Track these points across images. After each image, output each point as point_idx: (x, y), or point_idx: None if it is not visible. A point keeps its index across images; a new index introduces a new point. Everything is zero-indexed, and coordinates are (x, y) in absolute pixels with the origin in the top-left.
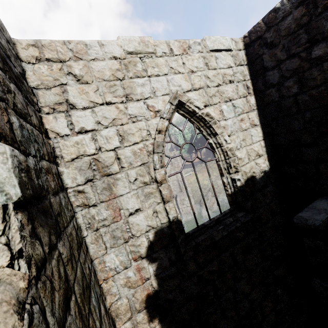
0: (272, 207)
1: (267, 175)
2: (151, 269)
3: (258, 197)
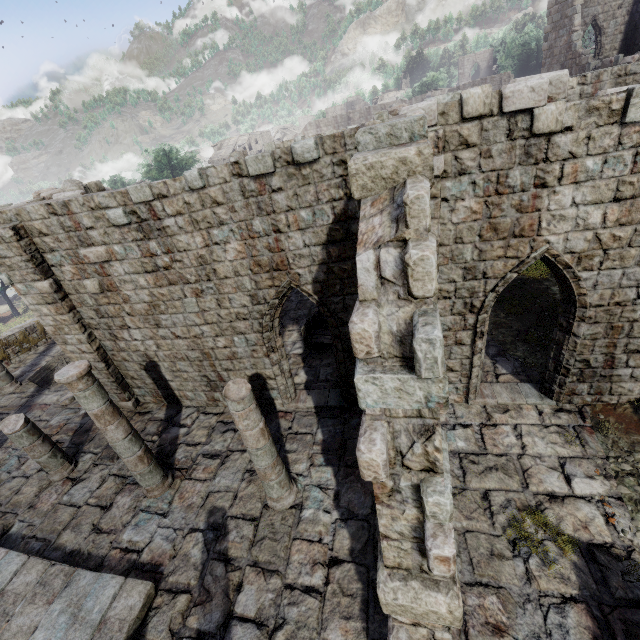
0: None
1: None
2: None
3: None
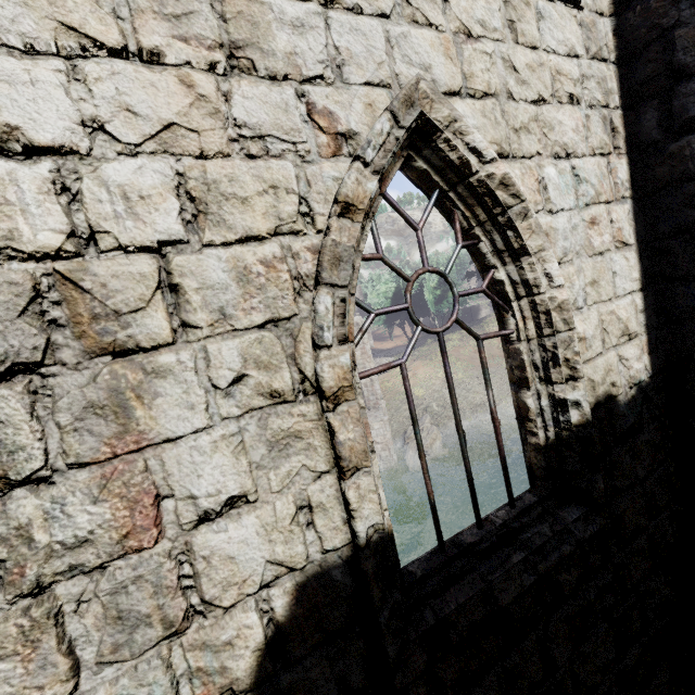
0: (650, 490)
1: (645, 395)
2: None
3: (618, 459)
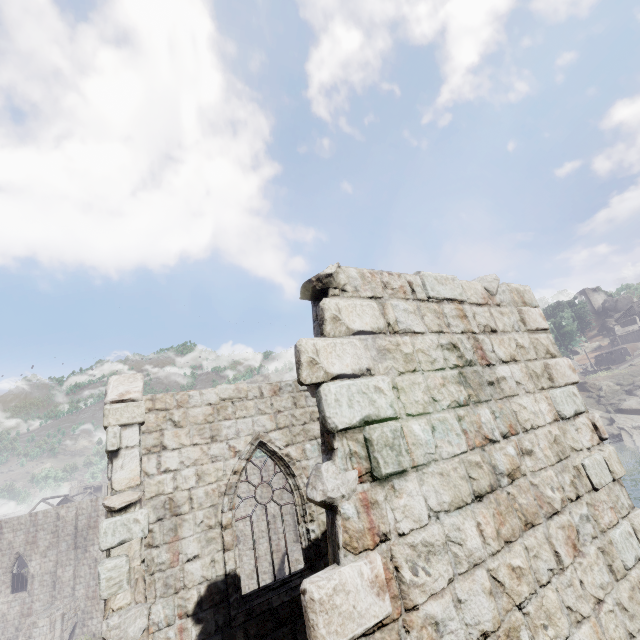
0: None
1: None
2: (195, 632)
3: None
